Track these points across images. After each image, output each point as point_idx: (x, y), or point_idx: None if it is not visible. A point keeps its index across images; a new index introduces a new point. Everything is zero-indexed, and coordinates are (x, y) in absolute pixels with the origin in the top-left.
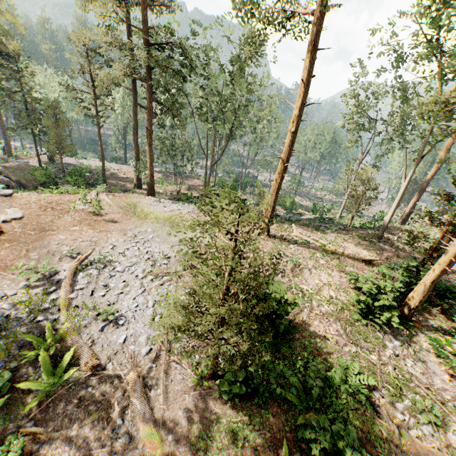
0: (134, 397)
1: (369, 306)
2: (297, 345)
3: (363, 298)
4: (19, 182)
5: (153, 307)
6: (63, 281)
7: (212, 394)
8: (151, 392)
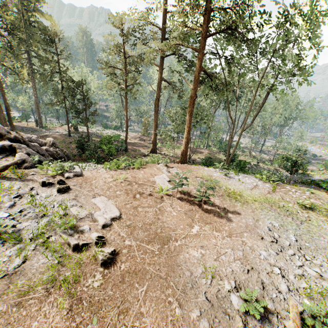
0: None
1: None
2: None
3: None
4: (64, 151)
5: None
6: None
7: None
8: None
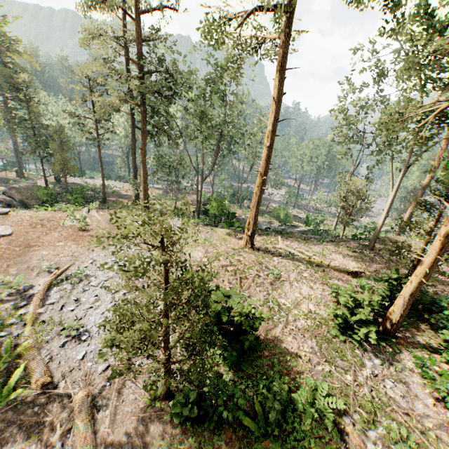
0: (79, 418)
1: (347, 320)
2: (264, 364)
3: (338, 313)
4: (22, 201)
5: None
6: (36, 296)
7: (164, 416)
8: (99, 414)
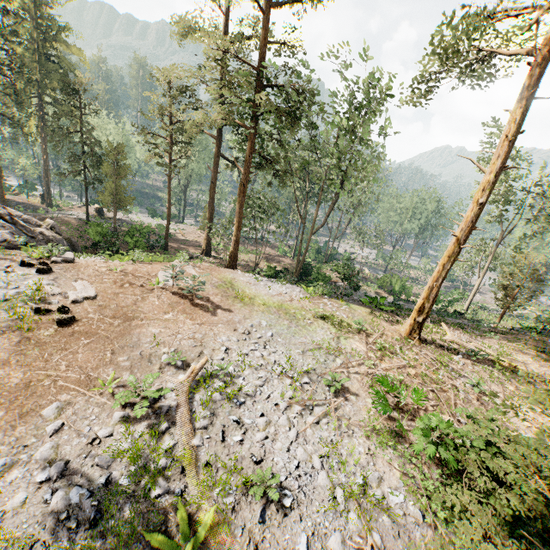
0: None
1: None
2: None
3: None
4: (69, 240)
5: (323, 469)
6: (176, 412)
7: None
8: None
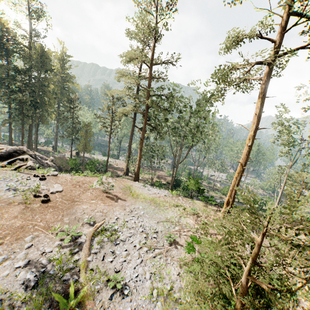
0: None
1: None
2: None
3: None
4: (59, 166)
5: (150, 279)
6: (84, 244)
7: None
8: None
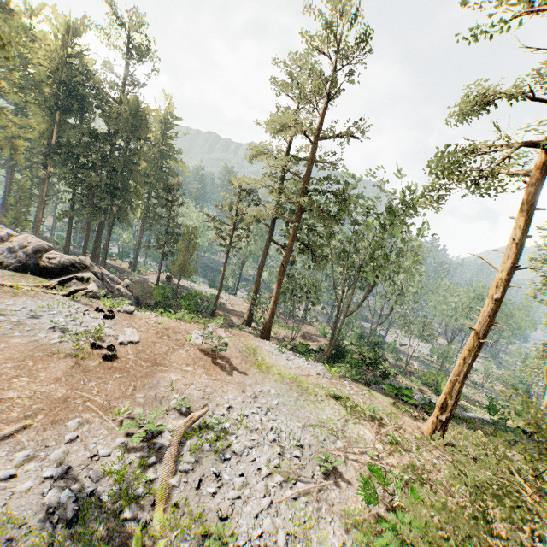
0: None
1: None
2: None
3: None
4: (137, 297)
5: (285, 546)
6: (166, 450)
7: None
8: None
